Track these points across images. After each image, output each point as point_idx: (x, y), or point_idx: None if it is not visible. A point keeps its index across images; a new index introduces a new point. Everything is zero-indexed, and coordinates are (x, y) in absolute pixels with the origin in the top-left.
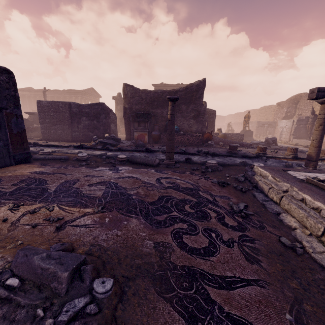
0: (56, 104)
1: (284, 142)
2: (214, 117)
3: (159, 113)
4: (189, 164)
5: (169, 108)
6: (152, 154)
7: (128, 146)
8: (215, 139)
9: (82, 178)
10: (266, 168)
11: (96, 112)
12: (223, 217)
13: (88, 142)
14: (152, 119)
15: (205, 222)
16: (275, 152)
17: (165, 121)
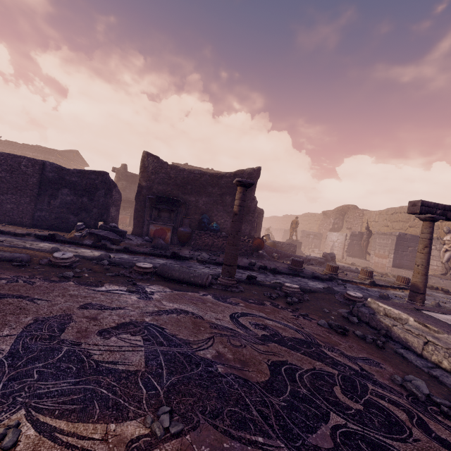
0: (16, 160)
1: (337, 259)
2: (261, 217)
3: (193, 202)
4: (256, 287)
5: (238, 196)
6: (183, 262)
7: (139, 245)
8: (264, 248)
9: (76, 312)
10: (389, 303)
11: (90, 185)
12: (421, 419)
13: (63, 231)
14: (181, 208)
15: (413, 443)
16: (346, 274)
17: (200, 214)
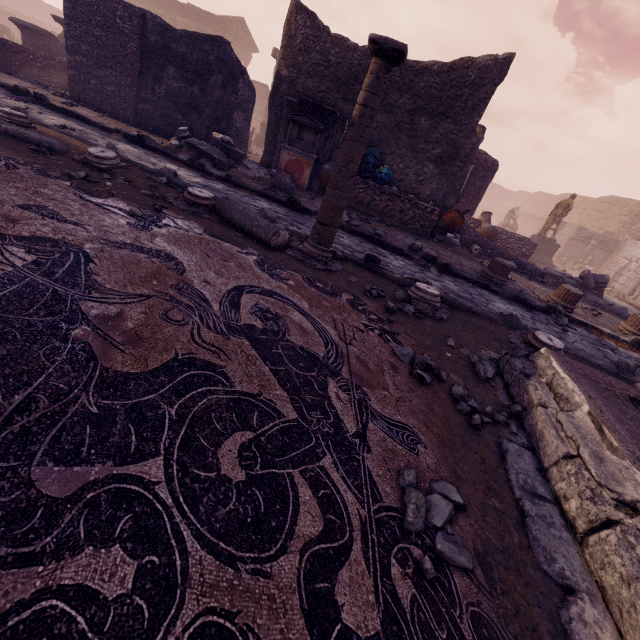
0: (110, 7)
1: (616, 293)
2: (489, 178)
3: None
4: (368, 274)
5: (366, 81)
6: (298, 216)
7: (255, 179)
8: (465, 234)
9: (3, 207)
10: (576, 369)
11: (202, 64)
12: (343, 551)
13: (169, 138)
14: (336, 129)
15: (241, 575)
16: (596, 314)
17: (367, 145)
